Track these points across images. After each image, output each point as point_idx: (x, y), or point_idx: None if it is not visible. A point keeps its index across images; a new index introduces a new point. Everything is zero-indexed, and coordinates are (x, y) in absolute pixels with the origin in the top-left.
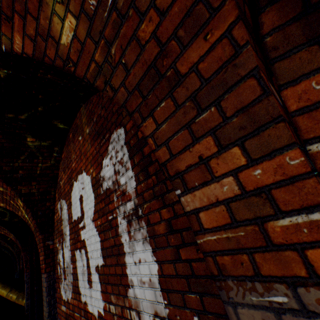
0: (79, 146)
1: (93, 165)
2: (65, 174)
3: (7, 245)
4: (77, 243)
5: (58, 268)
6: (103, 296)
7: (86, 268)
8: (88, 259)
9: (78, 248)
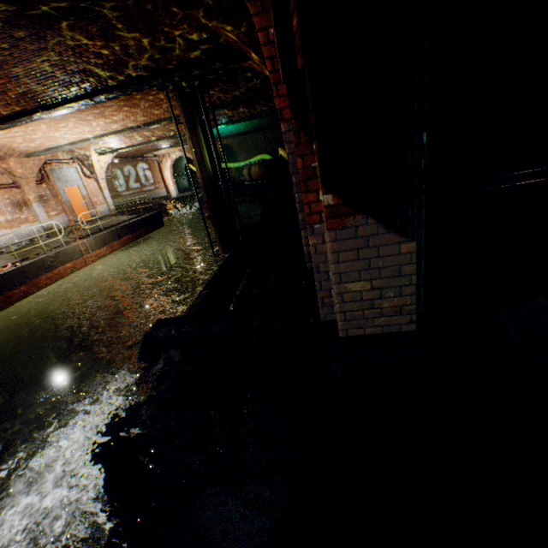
0: None
1: None
2: None
3: None
4: None
5: None
6: None
7: None
8: None
9: None
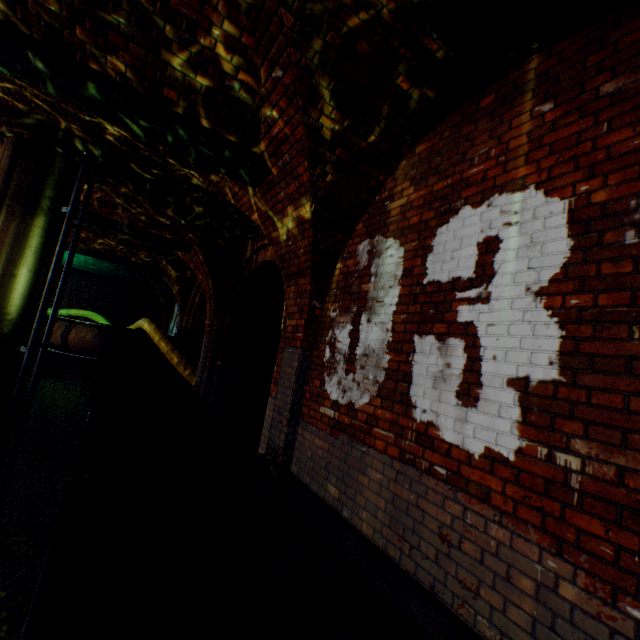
0: (530, 128)
1: (601, 176)
2: (416, 188)
3: (172, 284)
4: (429, 324)
5: (323, 351)
6: (527, 432)
7: (460, 373)
8: (477, 360)
9: (433, 333)
